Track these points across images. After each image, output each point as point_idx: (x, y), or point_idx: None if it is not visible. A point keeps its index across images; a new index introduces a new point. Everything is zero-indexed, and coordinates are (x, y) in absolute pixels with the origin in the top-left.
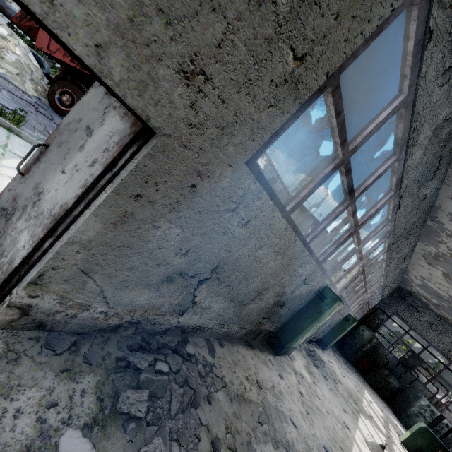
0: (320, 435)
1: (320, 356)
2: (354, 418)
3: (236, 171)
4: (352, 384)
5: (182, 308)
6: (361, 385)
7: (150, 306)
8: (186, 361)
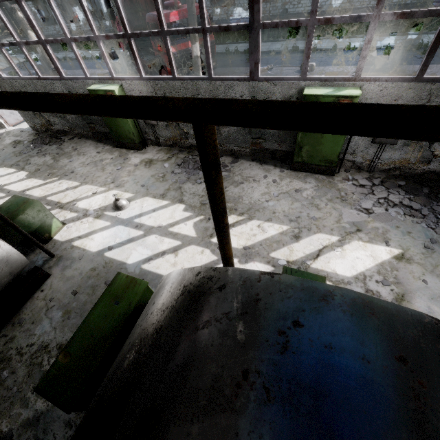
0: (80, 170)
1: (241, 168)
2: (150, 194)
3: (5, 83)
4: (288, 209)
5: (49, 123)
6: (398, 242)
7: (43, 124)
8: (51, 137)
